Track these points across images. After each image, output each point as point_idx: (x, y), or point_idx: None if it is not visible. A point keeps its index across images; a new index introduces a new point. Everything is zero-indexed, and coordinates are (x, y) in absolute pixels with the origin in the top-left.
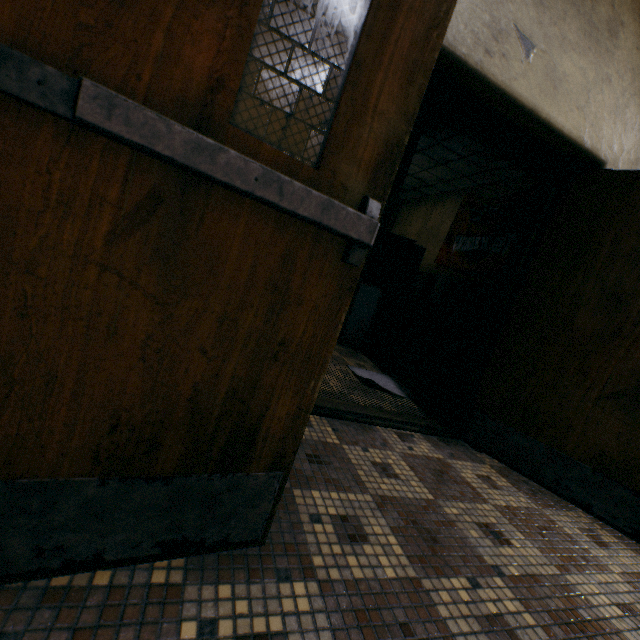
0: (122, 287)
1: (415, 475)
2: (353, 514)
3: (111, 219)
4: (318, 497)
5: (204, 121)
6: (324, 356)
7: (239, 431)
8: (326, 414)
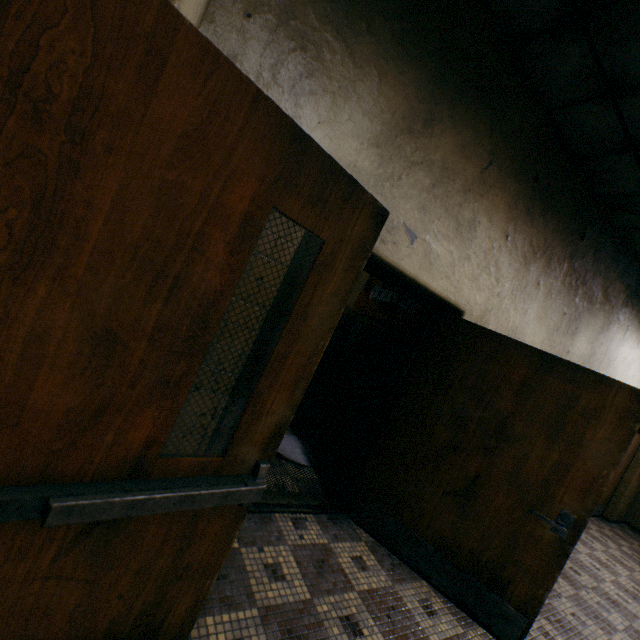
0: (60, 583)
1: (300, 571)
2: (240, 636)
3: (58, 547)
4: (211, 623)
5: (139, 465)
6: (220, 561)
7: (145, 634)
8: None
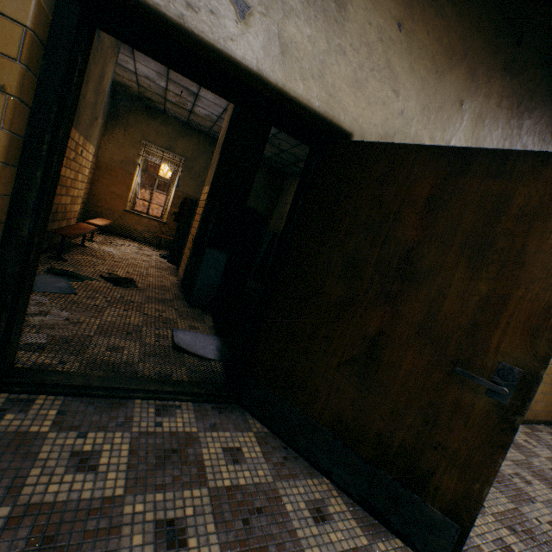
0: None
1: (128, 462)
2: None
3: None
4: None
5: None
6: None
7: None
8: (67, 393)
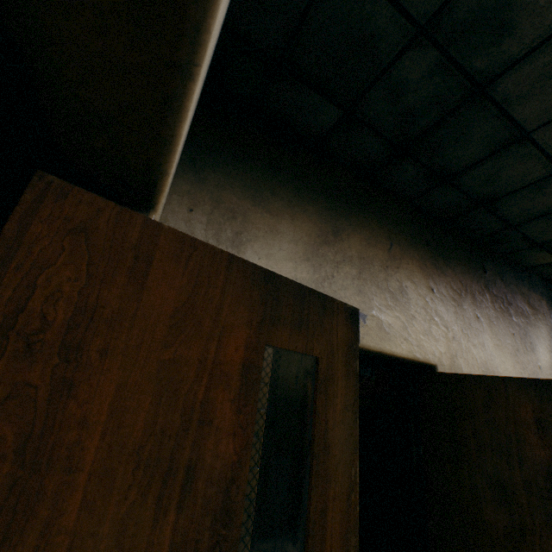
0: None
1: None
2: None
3: None
4: None
5: None
6: None
7: None
8: None
